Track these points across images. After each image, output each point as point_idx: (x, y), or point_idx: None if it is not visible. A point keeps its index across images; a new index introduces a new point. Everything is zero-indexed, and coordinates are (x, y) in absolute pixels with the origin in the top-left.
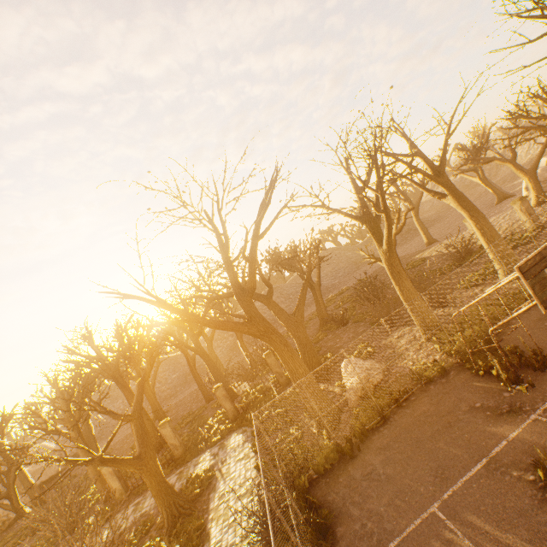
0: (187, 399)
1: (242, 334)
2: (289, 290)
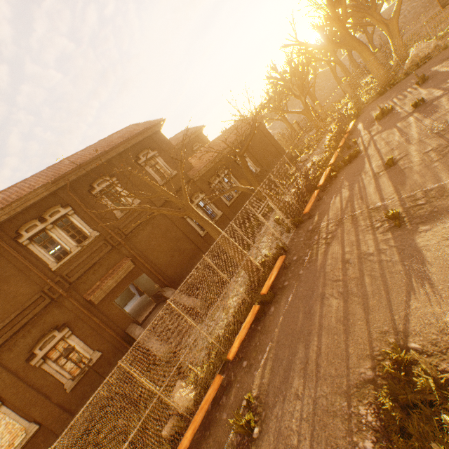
0: (335, 97)
1: (372, 38)
2: None
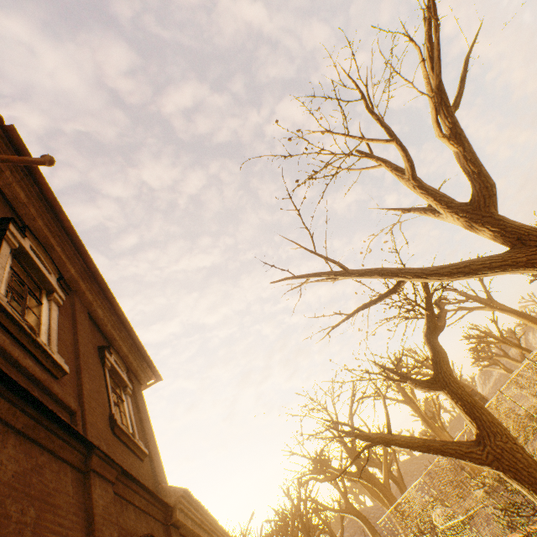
0: None
1: None
2: (375, 511)
